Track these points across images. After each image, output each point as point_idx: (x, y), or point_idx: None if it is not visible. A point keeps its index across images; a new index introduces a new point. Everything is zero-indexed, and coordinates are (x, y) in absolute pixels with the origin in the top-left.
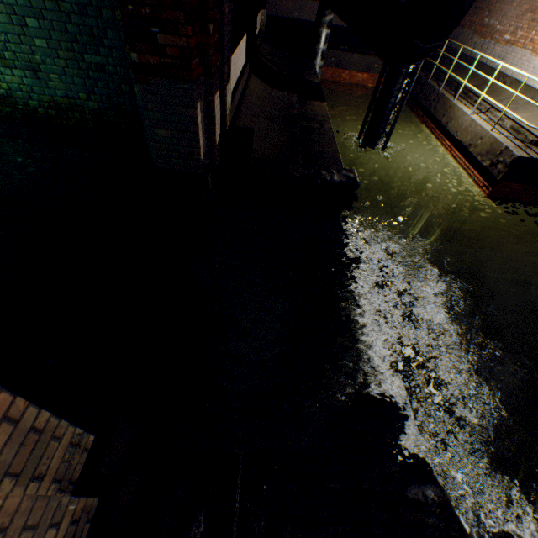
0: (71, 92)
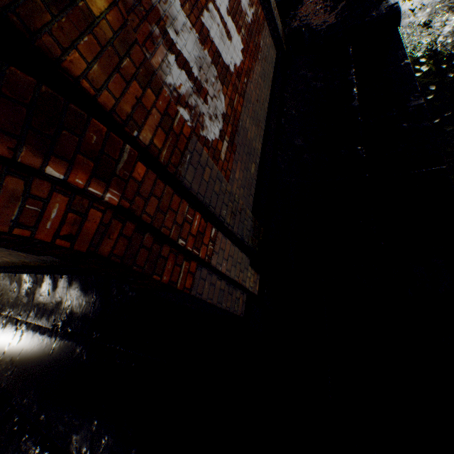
0: None
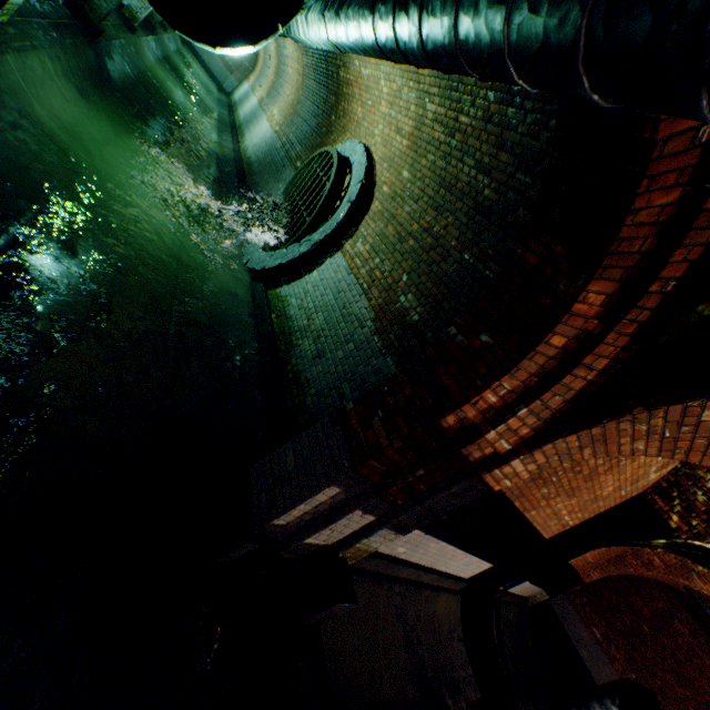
0: (313, 382)
